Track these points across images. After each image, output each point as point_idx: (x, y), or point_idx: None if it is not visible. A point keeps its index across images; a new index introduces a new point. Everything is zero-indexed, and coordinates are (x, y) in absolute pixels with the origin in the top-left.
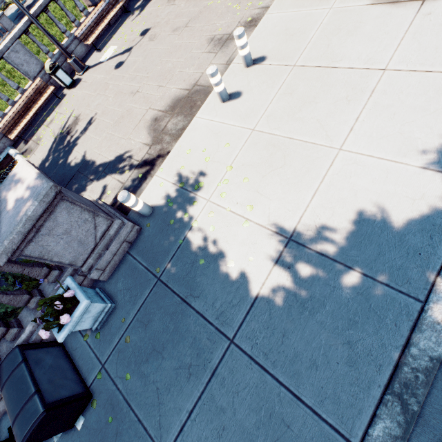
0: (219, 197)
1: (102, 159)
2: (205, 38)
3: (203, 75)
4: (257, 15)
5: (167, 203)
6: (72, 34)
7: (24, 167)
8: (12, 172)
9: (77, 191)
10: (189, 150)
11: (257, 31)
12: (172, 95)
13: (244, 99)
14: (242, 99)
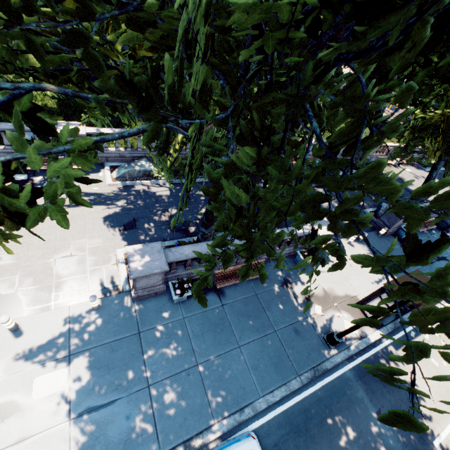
0: None
1: None
2: None
3: None
4: None
5: None
6: None
7: None
8: None
9: None
10: None
11: None
12: None
13: None
14: None
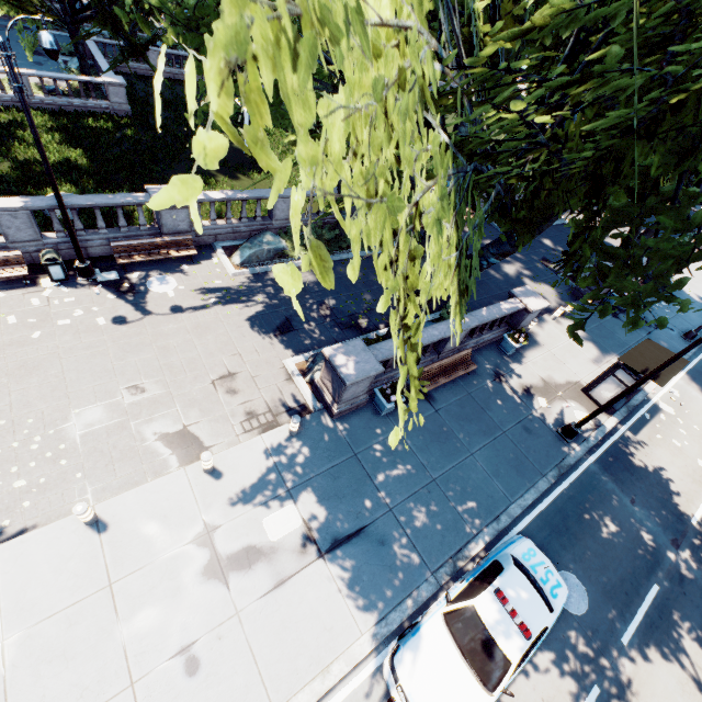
0: None
1: None
2: None
3: None
4: None
5: None
6: None
7: None
8: None
9: None
10: None
11: None
12: None
13: None
14: None
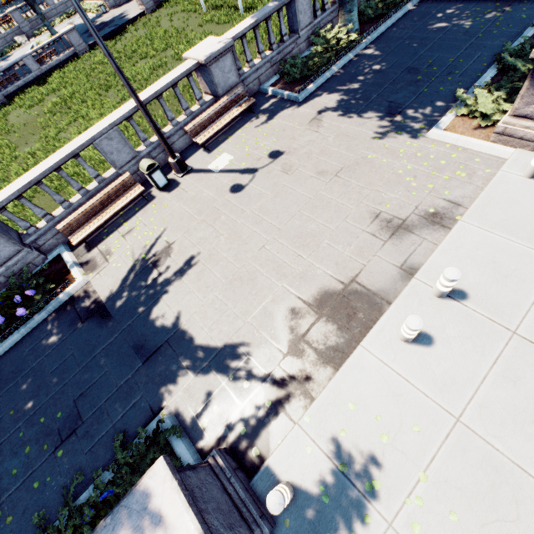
0: (408, 527)
1: (207, 340)
2: (366, 208)
3: (365, 269)
4: (443, 210)
5: (319, 492)
6: (179, 124)
7: (167, 488)
8: (143, 481)
9: (164, 380)
10: (353, 405)
11: (449, 242)
12: (318, 280)
13: (439, 352)
14: (434, 350)
